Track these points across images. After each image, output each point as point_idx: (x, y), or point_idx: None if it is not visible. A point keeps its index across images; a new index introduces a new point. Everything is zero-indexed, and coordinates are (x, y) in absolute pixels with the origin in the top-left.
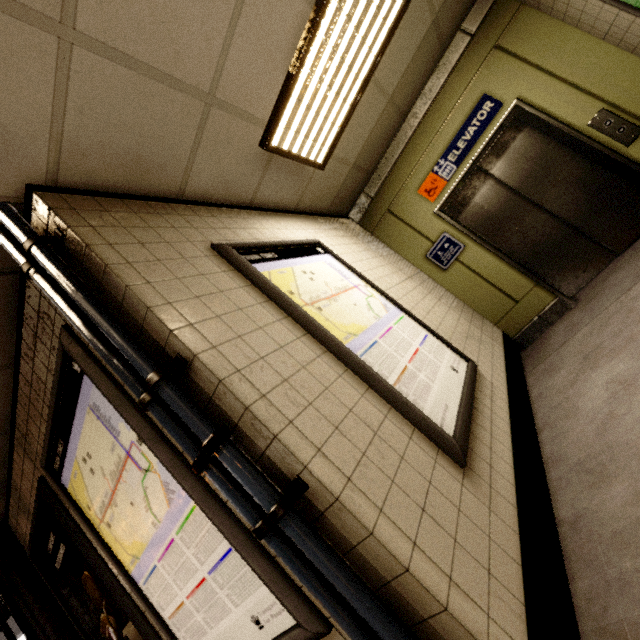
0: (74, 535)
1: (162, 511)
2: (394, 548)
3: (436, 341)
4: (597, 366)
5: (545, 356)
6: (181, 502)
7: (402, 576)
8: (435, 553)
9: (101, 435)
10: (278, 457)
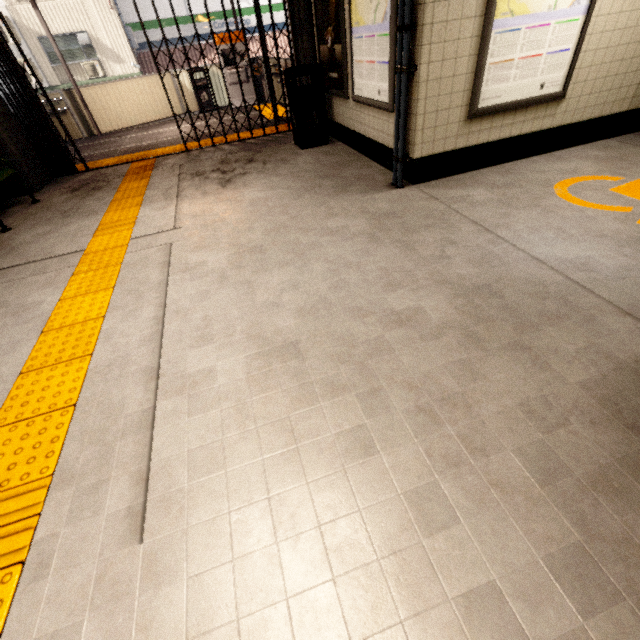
0: None
1: (378, 21)
2: (418, 109)
3: (568, 60)
4: (597, 163)
5: (630, 143)
6: (386, 28)
7: (414, 116)
8: (426, 122)
9: None
10: (417, 53)
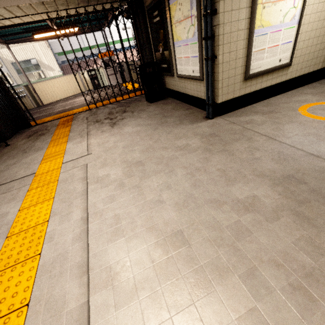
0: (165, 20)
1: (190, 37)
2: (219, 77)
3: (291, 46)
4: (314, 95)
5: None
6: (195, 39)
7: (217, 81)
8: (223, 84)
9: (188, 4)
10: (216, 49)
